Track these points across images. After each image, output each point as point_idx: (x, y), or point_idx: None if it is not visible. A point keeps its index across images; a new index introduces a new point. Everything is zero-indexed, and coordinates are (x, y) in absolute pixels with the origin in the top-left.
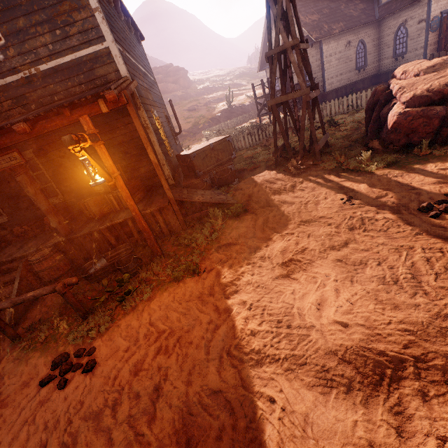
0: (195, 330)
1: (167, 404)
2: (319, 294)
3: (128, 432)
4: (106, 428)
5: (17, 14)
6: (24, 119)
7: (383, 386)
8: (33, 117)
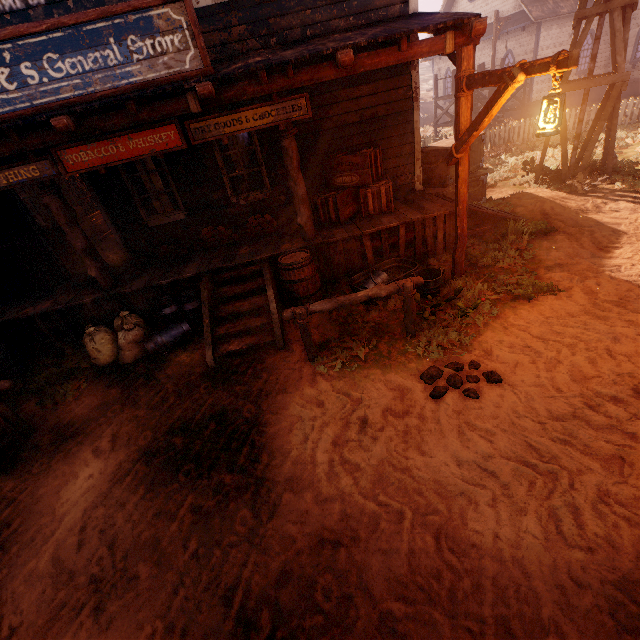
0: (625, 341)
1: None
2: None
3: None
4: (607, 425)
5: None
6: (353, 44)
7: None
8: (366, 43)
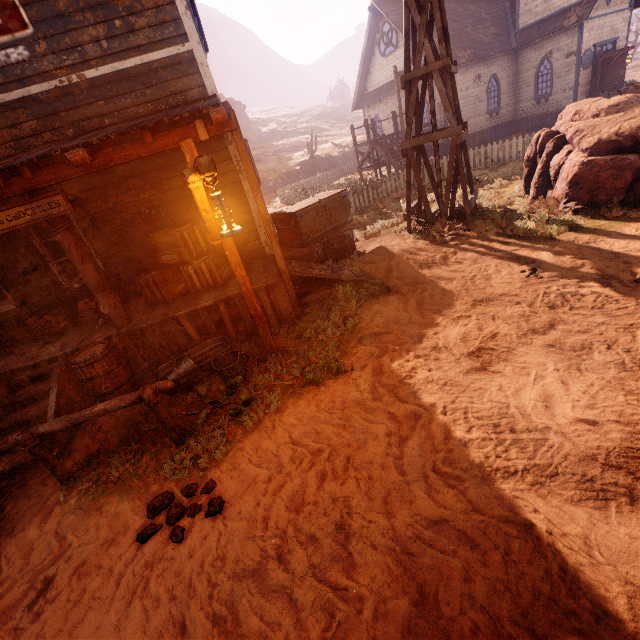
0: (370, 445)
1: (368, 545)
2: (540, 388)
3: (321, 588)
4: (279, 586)
5: None
6: (83, 143)
7: None
8: (99, 141)
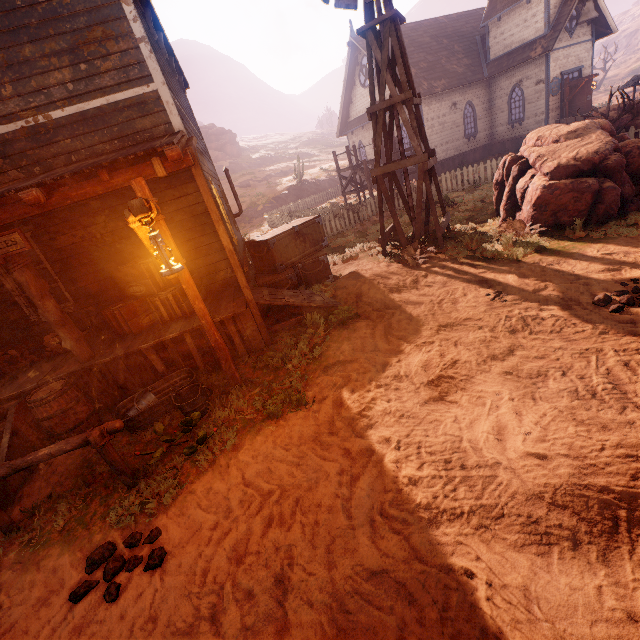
0: (321, 485)
1: (304, 602)
2: (494, 419)
3: None
4: None
5: (22, 39)
6: (37, 183)
7: (622, 534)
8: (53, 180)
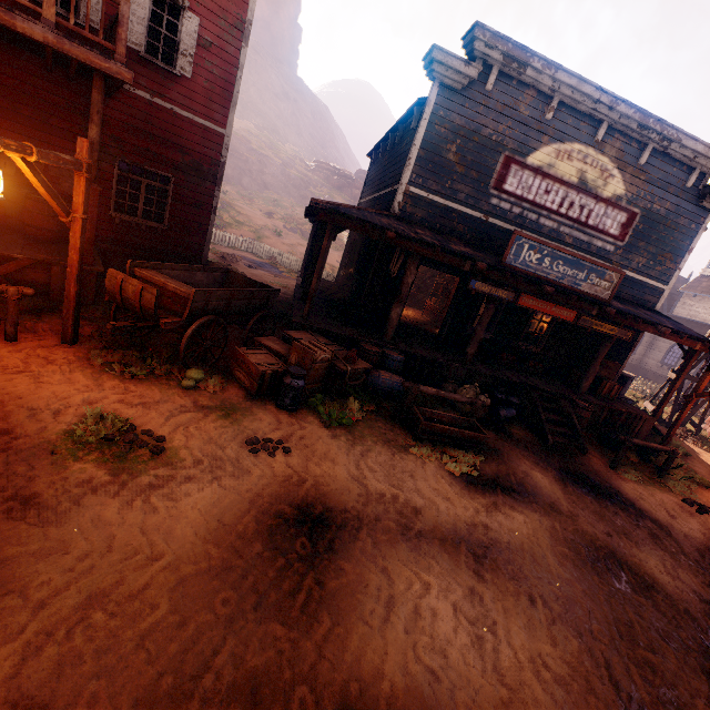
0: None
1: None
2: None
3: None
4: None
5: (644, 239)
6: (671, 328)
7: None
8: (675, 330)
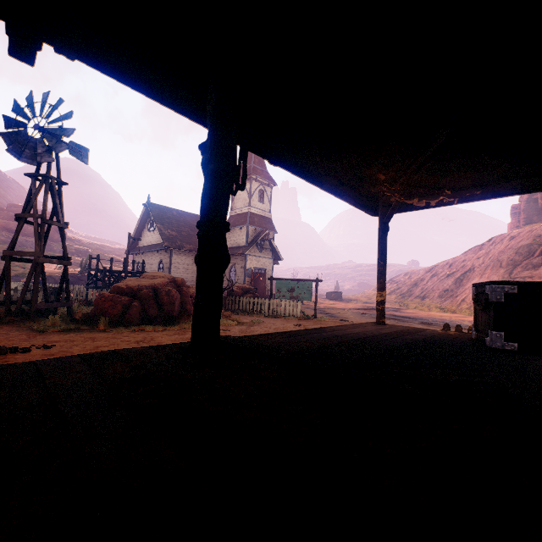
0: None
1: None
2: None
3: None
4: None
5: None
6: None
7: None
8: None
